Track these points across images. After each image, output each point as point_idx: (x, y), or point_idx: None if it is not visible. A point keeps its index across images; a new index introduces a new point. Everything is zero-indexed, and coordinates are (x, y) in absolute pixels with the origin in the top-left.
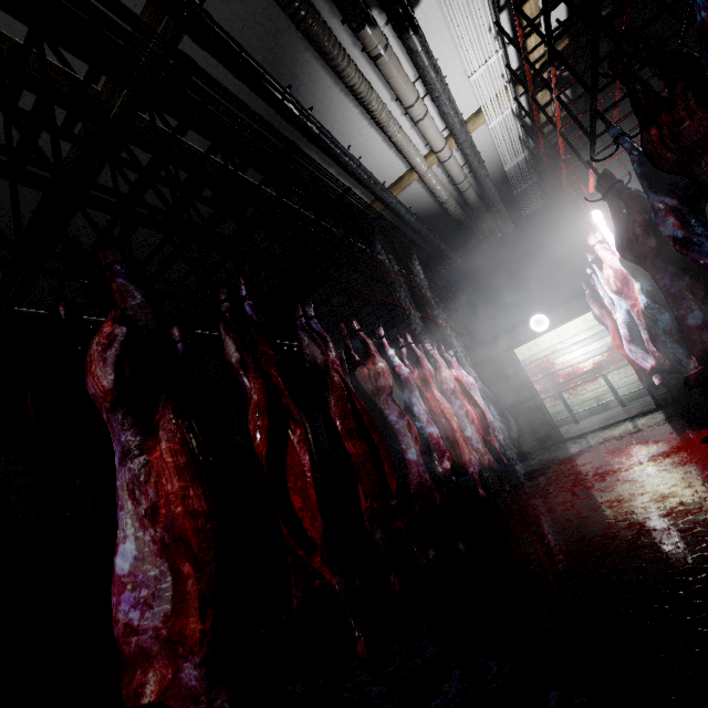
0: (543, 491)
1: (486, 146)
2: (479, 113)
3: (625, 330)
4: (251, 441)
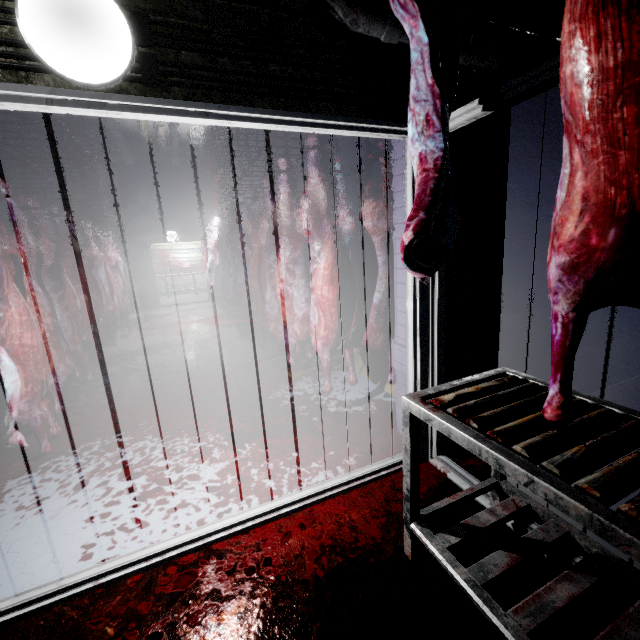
0: (149, 328)
1: (185, 128)
2: None
3: (210, 265)
4: None
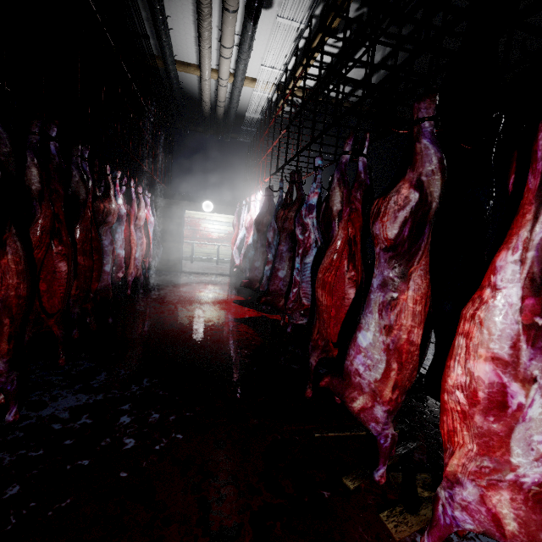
0: (161, 300)
1: (246, 95)
2: (254, 81)
3: (239, 242)
4: (31, 248)
